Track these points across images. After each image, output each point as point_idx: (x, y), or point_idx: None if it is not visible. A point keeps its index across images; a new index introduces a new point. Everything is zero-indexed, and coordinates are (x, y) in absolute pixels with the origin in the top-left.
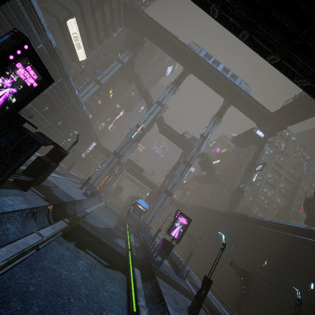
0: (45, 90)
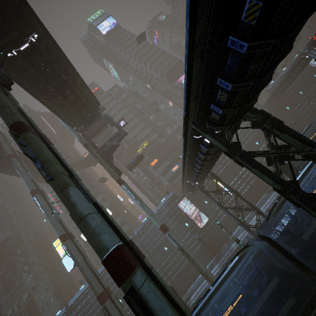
0: None
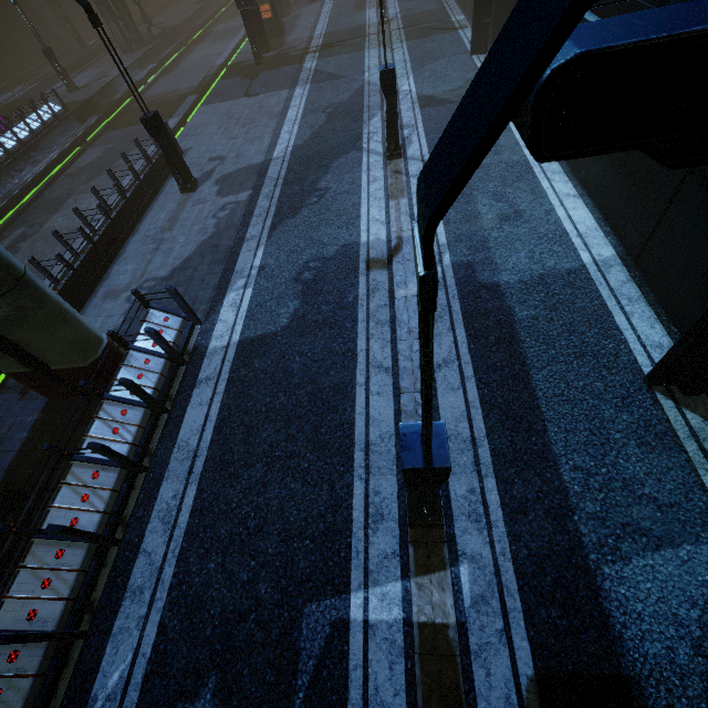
0: None
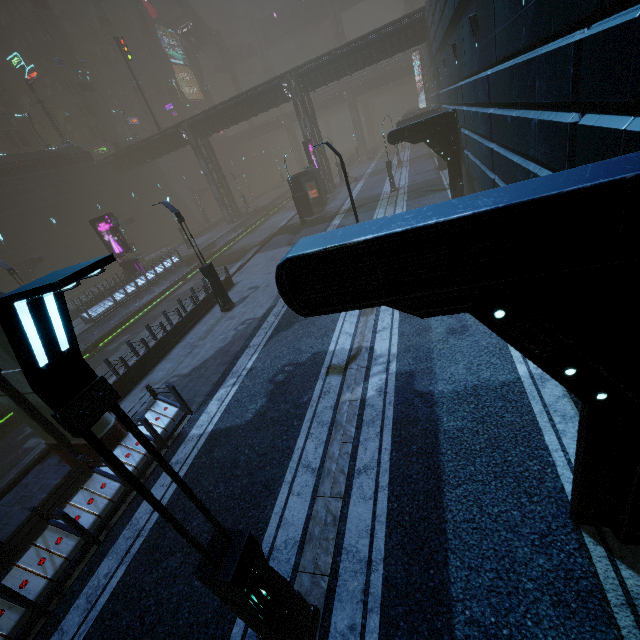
0: None
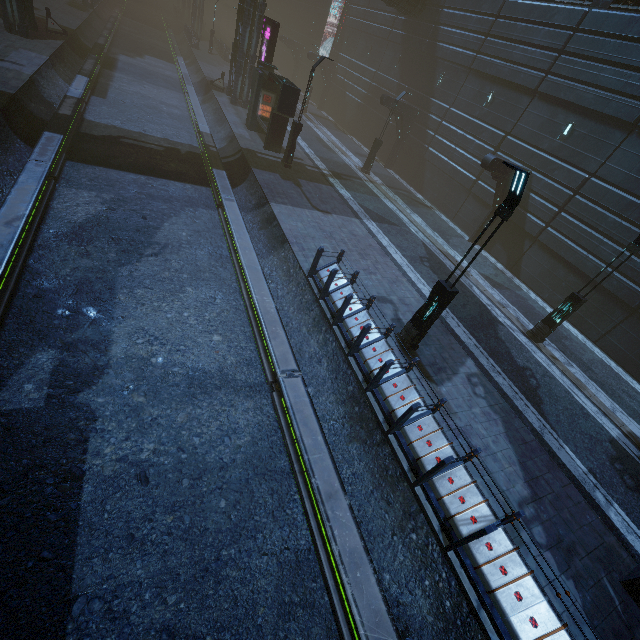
0: (638, 111)
